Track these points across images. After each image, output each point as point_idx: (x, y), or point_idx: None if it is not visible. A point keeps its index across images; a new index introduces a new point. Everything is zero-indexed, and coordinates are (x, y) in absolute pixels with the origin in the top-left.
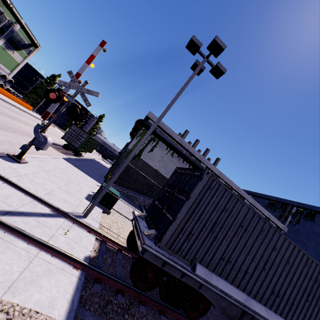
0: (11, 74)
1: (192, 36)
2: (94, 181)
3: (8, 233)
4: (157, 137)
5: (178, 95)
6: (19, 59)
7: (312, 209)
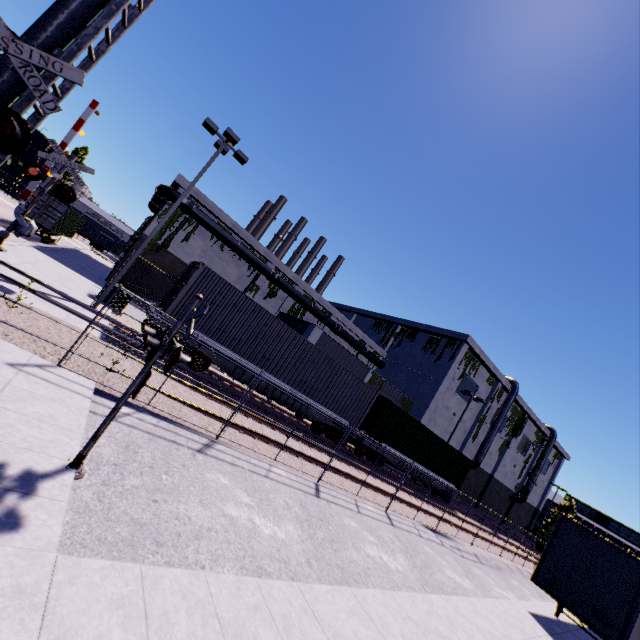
0: None
1: (207, 119)
2: (91, 282)
3: (45, 300)
4: (195, 218)
5: (193, 185)
6: None
7: (414, 327)
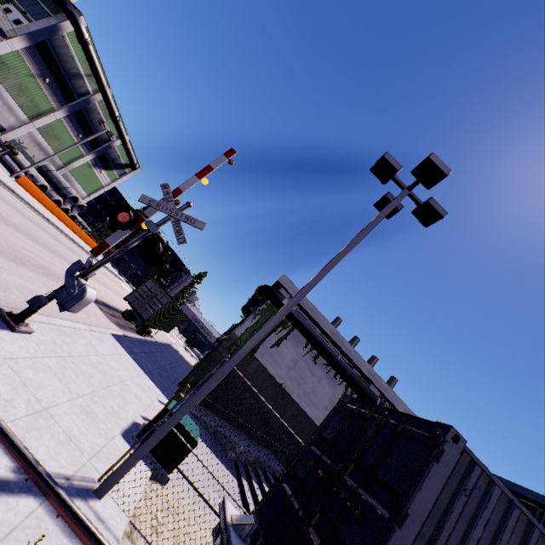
0: (88, 198)
1: (385, 153)
2: (156, 390)
3: None
4: (292, 320)
5: (354, 244)
6: (105, 180)
7: None
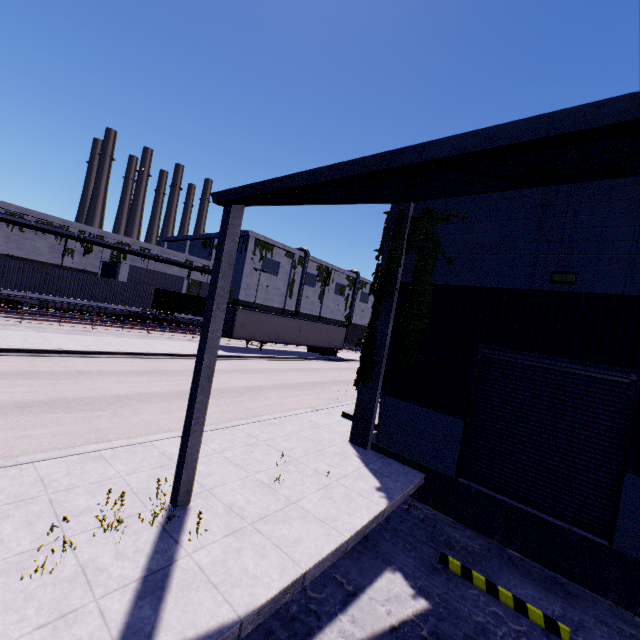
0: None
1: None
2: None
3: None
4: None
5: None
6: None
7: None
